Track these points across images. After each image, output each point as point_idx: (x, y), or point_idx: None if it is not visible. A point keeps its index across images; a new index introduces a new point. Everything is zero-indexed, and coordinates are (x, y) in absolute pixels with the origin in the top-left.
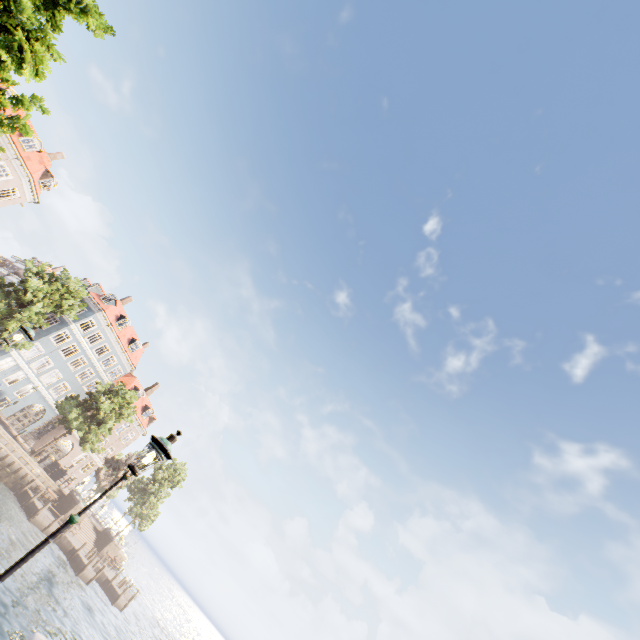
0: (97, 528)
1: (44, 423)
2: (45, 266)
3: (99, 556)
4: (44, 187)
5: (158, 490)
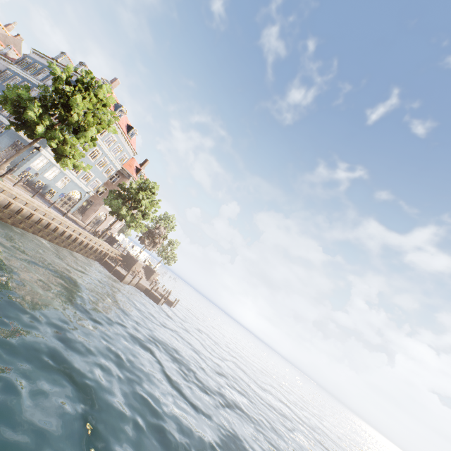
0: (142, 266)
1: (82, 202)
2: (70, 69)
3: (149, 280)
4: None
5: (173, 242)
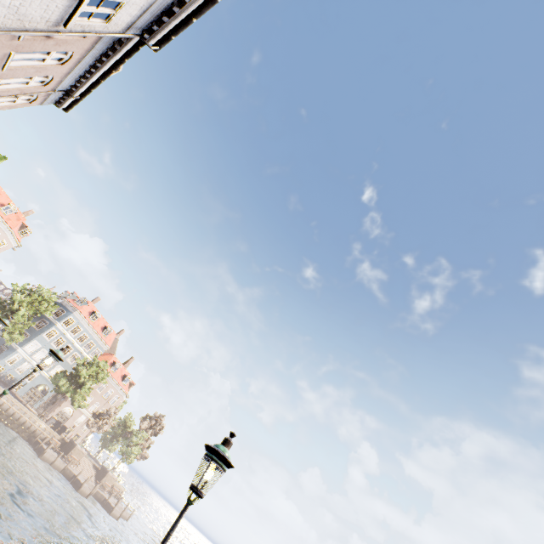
0: (96, 466)
1: (50, 398)
2: (26, 285)
3: (99, 486)
4: (23, 235)
5: (138, 433)
